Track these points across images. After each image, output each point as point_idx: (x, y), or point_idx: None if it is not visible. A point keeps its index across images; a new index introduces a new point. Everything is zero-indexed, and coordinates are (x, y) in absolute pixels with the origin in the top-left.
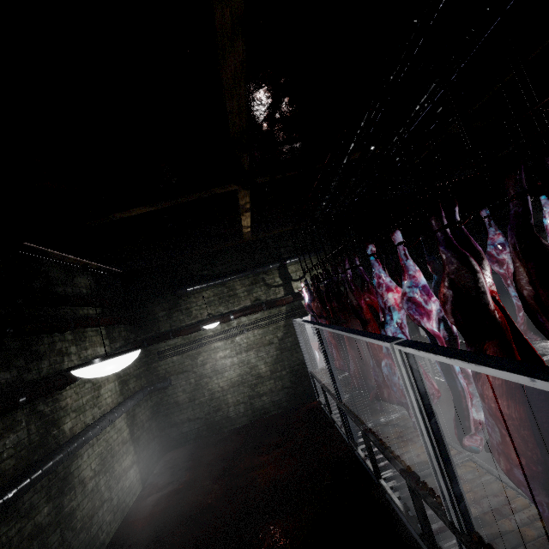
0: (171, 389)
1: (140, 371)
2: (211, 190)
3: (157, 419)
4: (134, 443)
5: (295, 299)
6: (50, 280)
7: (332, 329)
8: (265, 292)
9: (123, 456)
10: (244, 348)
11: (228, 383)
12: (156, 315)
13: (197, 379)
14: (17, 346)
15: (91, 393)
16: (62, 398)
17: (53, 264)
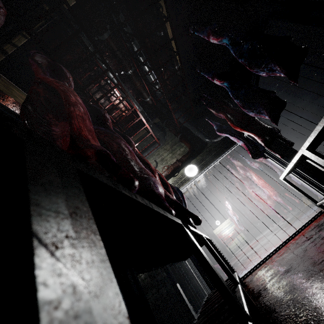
0: None
1: None
2: None
3: None
4: None
5: None
6: None
7: None
8: None
9: None
10: None
11: None
12: None
13: None
14: None
15: None
16: None
17: None
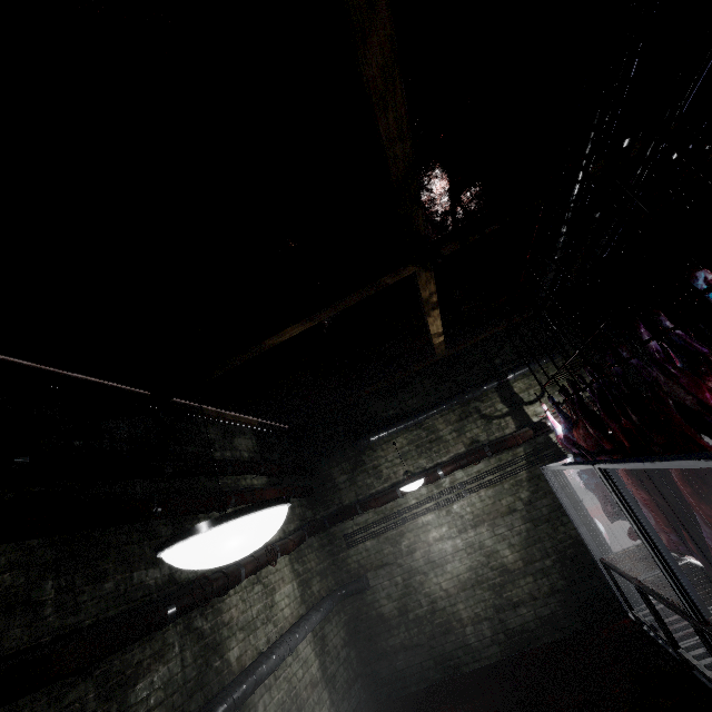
0: (370, 593)
1: (324, 565)
2: (379, 282)
3: (356, 643)
4: (328, 685)
5: (537, 433)
6: (206, 443)
7: (648, 463)
8: (484, 429)
9: (314, 709)
10: (468, 522)
11: (455, 584)
12: (335, 481)
13: (405, 577)
14: (169, 531)
15: (262, 600)
16: (225, 608)
17: (209, 424)
